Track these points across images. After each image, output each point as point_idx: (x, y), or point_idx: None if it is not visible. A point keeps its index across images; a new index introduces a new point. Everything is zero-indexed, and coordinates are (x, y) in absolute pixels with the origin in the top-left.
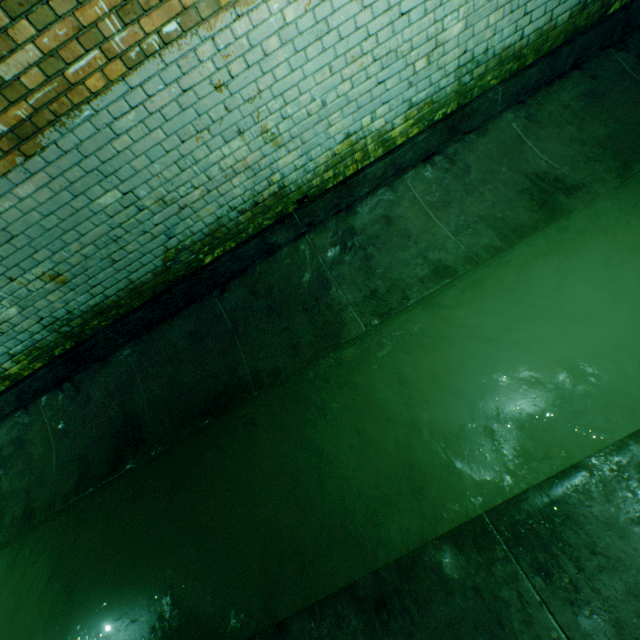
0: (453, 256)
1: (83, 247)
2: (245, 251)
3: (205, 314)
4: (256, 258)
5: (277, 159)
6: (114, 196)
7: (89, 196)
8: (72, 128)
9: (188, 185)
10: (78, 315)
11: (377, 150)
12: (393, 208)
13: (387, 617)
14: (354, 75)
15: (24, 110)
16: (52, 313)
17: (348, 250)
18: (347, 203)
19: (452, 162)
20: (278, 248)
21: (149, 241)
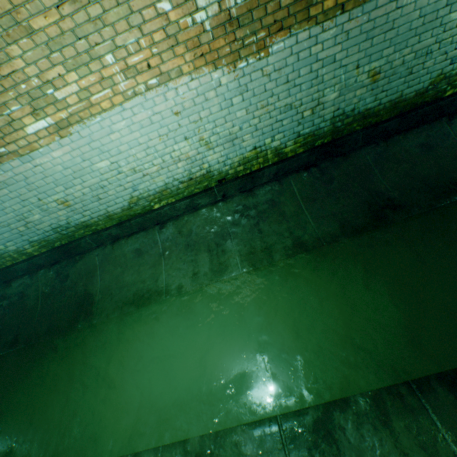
0: None
1: (408, 53)
2: None
3: (434, 133)
4: None
5: None
6: None
7: (451, 8)
8: None
9: None
10: (353, 114)
11: None
12: None
13: None
14: None
15: None
16: (345, 107)
17: None
18: None
19: None
20: None
21: (439, 62)
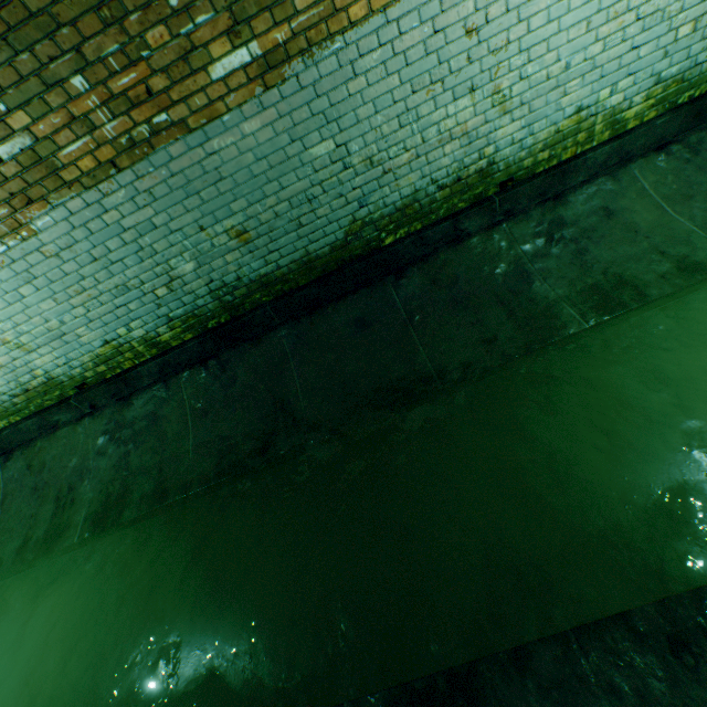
0: (705, 252)
1: (278, 203)
2: (432, 234)
3: (375, 301)
4: (439, 245)
5: (497, 128)
6: (327, 147)
7: (304, 143)
8: (317, 61)
9: (400, 146)
10: (245, 284)
11: (603, 133)
12: (615, 199)
13: (693, 662)
14: (609, 35)
15: (283, 34)
16: (222, 276)
17: (555, 242)
18: (554, 192)
19: (694, 152)
20: (466, 236)
21: (340, 207)
